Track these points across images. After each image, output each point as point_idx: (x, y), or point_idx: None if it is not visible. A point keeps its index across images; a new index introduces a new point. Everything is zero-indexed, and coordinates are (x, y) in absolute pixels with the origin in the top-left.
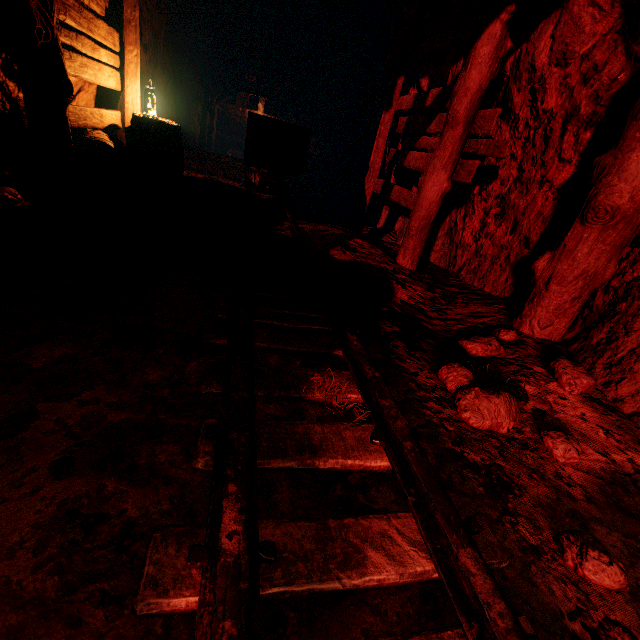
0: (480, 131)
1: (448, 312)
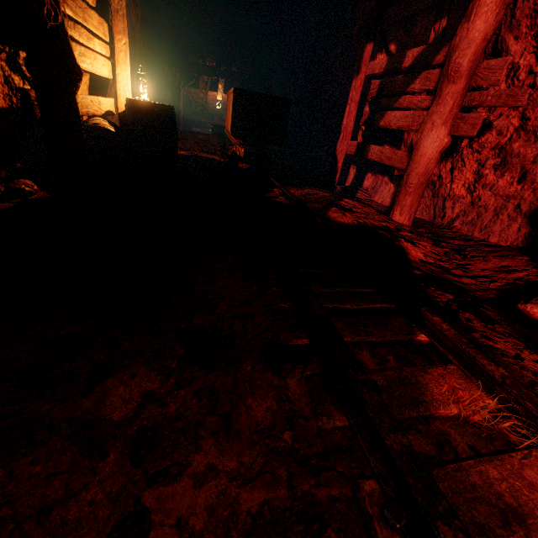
0: (485, 82)
1: (471, 268)
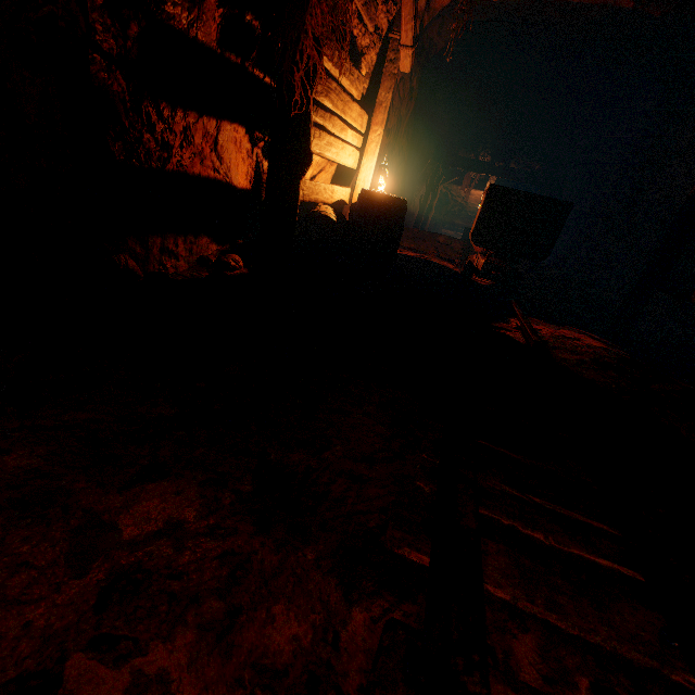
0: None
1: None
